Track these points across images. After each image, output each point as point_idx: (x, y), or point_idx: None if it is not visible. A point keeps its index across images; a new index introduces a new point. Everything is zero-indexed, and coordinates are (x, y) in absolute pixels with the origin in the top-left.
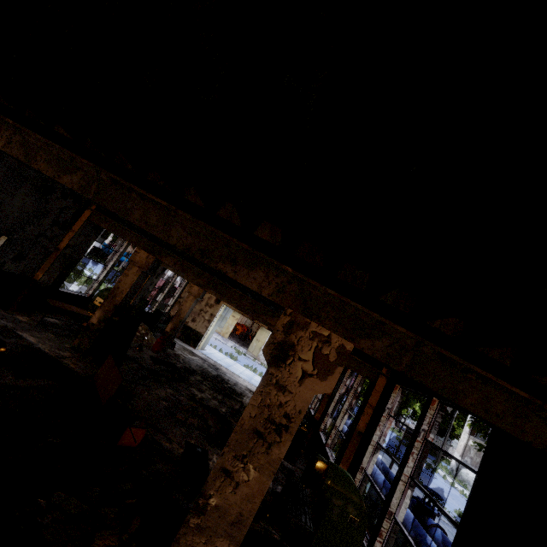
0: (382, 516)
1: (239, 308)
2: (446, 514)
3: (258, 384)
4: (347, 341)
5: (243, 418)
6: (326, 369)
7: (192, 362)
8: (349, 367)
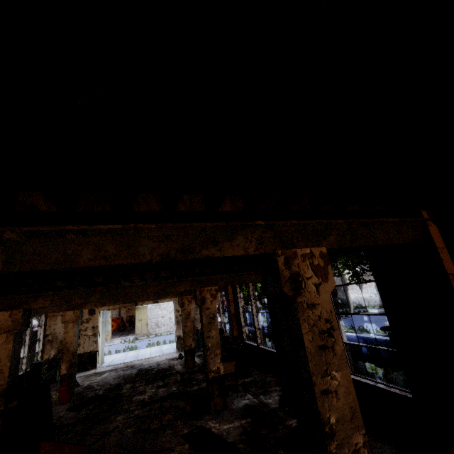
0: None
1: (126, 301)
2: (372, 314)
3: (170, 350)
4: (321, 247)
5: (307, 347)
6: (324, 273)
7: (108, 380)
8: (251, 281)
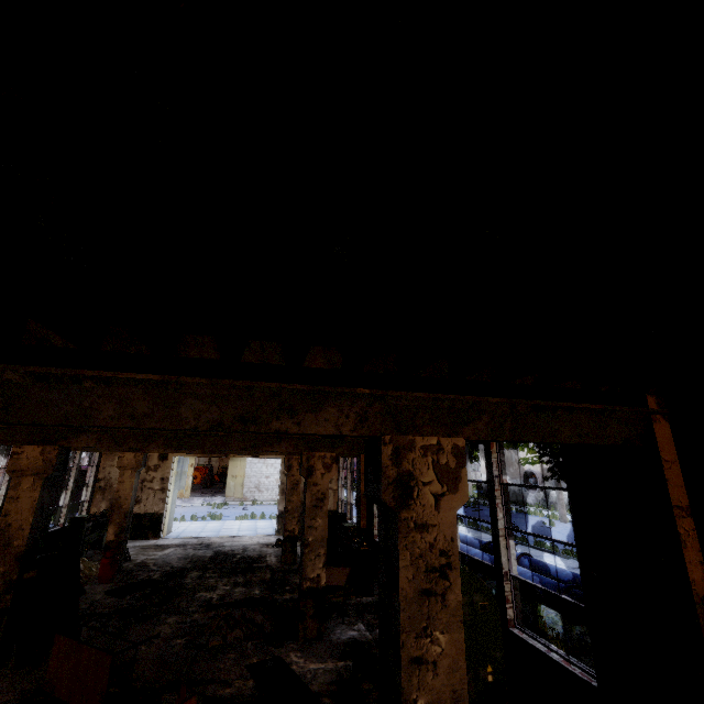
0: (500, 582)
1: (209, 451)
2: (557, 541)
3: (268, 530)
4: (456, 438)
5: (402, 588)
6: (453, 479)
7: (170, 559)
8: None
